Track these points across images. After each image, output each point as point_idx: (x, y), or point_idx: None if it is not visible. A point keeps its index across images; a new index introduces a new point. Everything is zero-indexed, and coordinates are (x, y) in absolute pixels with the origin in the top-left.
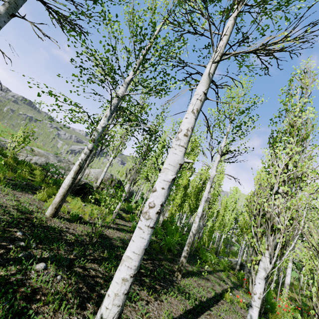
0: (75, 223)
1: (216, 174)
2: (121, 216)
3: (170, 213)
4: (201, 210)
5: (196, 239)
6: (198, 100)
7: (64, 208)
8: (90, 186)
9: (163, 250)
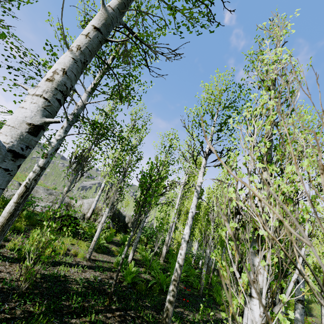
0: (21, 263)
1: (218, 188)
2: (110, 250)
3: (176, 242)
4: (187, 230)
5: (203, 274)
6: (81, 35)
7: (13, 244)
8: (72, 216)
9: (153, 292)
